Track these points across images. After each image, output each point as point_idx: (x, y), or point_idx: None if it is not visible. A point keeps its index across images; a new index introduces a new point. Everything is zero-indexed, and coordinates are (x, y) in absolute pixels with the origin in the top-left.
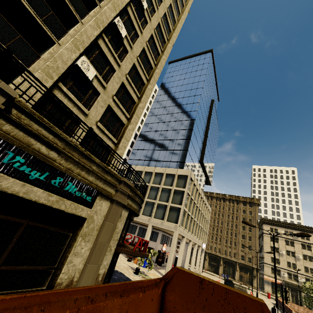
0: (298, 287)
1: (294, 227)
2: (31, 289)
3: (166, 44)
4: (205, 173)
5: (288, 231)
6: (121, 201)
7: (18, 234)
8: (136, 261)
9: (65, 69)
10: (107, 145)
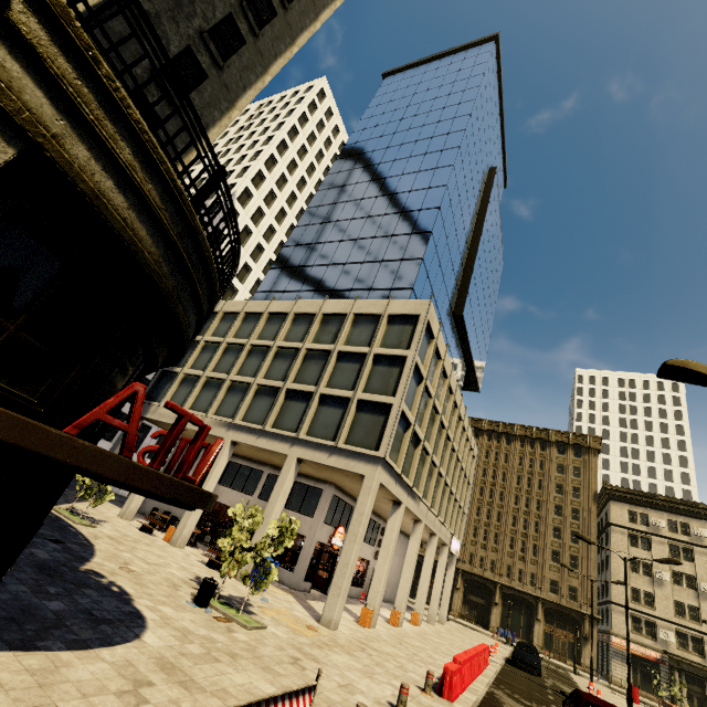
0: (706, 672)
1: (693, 511)
2: None
3: None
4: (465, 352)
5: (678, 521)
6: None
7: None
8: None
9: None
10: None
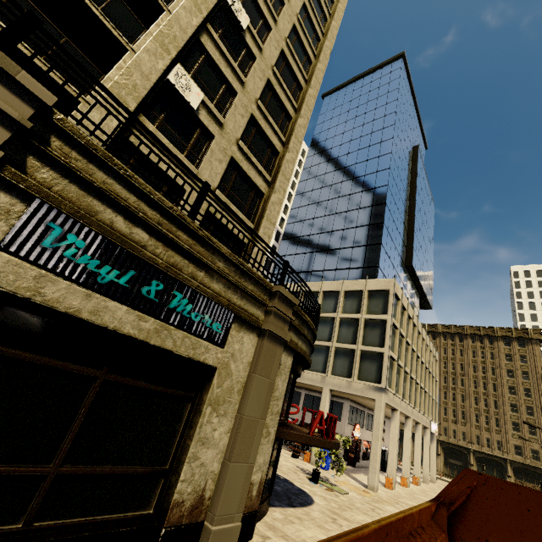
0: None
1: None
2: (124, 515)
3: (321, 43)
4: (417, 286)
5: None
6: (277, 332)
7: (89, 398)
8: (308, 458)
9: (148, 89)
10: (240, 219)
